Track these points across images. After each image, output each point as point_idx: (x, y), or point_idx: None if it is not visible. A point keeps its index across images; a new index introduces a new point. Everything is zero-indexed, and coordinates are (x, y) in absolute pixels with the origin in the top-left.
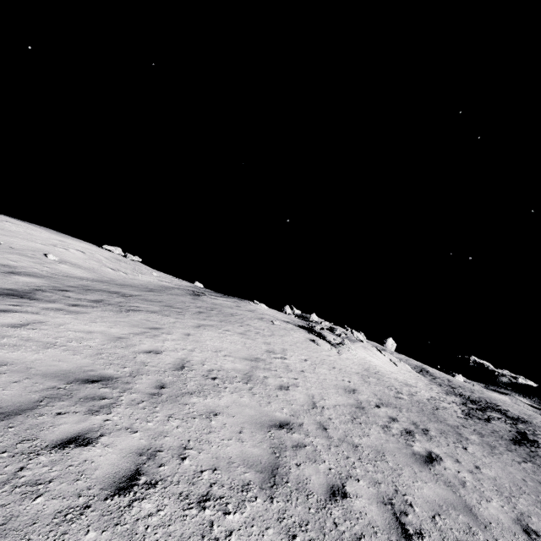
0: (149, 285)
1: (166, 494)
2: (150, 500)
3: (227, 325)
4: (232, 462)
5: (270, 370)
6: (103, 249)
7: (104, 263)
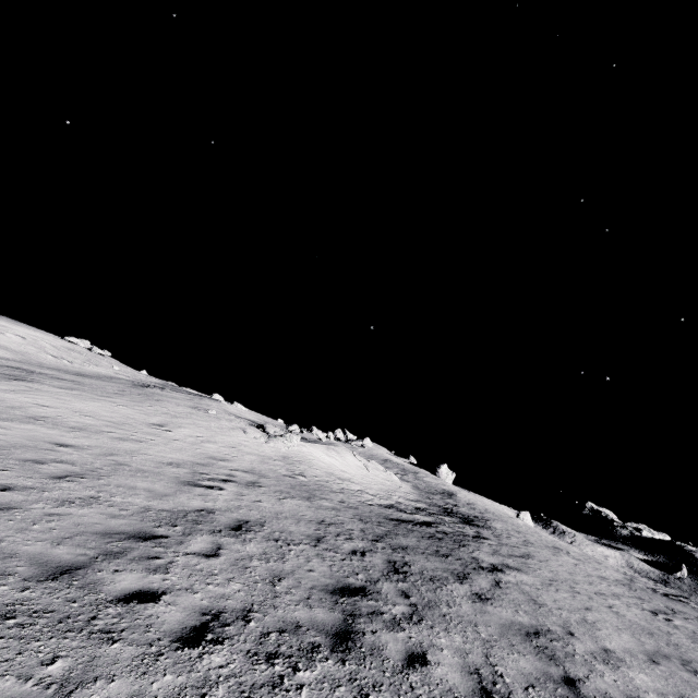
0: (89, 373)
1: None
2: None
3: (133, 403)
4: None
5: (128, 431)
6: (64, 341)
7: (46, 350)
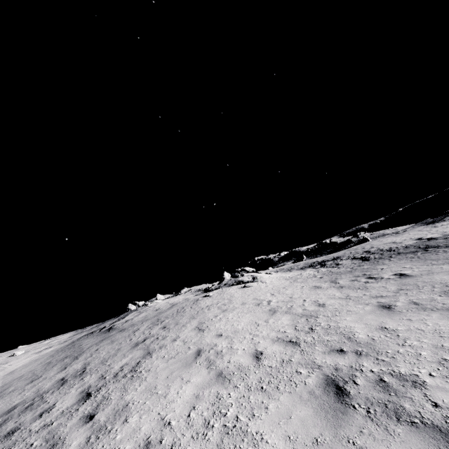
0: (49, 359)
1: None
2: None
3: (203, 315)
4: None
5: (292, 307)
6: None
7: None
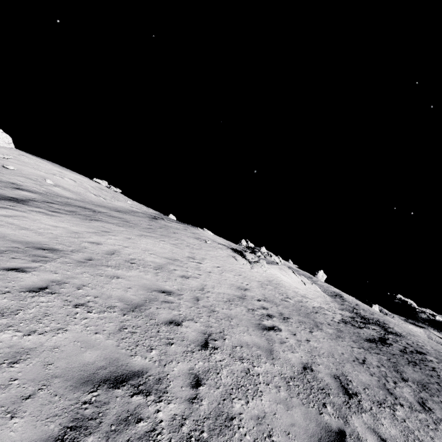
0: (119, 208)
1: (58, 298)
2: (46, 298)
3: (165, 238)
4: (111, 297)
5: (182, 267)
6: (93, 181)
7: (89, 190)
